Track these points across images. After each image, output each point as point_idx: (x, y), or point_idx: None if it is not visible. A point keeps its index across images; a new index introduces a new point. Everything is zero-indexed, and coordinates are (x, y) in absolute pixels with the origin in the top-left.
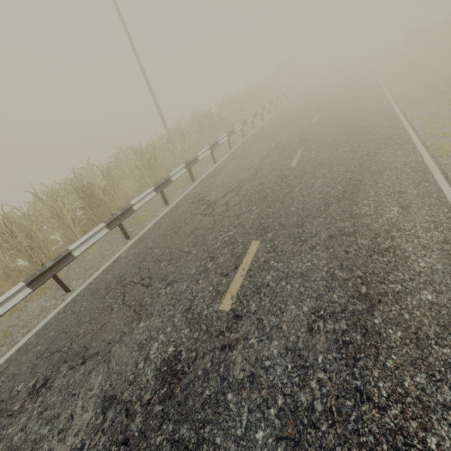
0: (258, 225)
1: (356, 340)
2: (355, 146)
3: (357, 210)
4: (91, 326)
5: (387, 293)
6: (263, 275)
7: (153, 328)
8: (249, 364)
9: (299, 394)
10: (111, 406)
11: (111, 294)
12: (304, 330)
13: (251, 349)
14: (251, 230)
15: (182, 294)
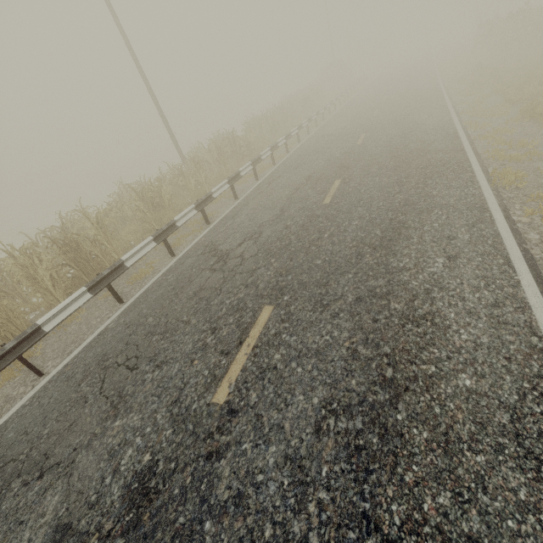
0: (274, 284)
1: (372, 445)
2: (403, 176)
3: (395, 262)
4: (57, 425)
5: (417, 377)
6: (271, 353)
7: (130, 427)
8: (237, 479)
9: (293, 522)
10: (63, 540)
11: (88, 381)
12: (310, 431)
13: (243, 457)
14: (265, 292)
15: (171, 381)
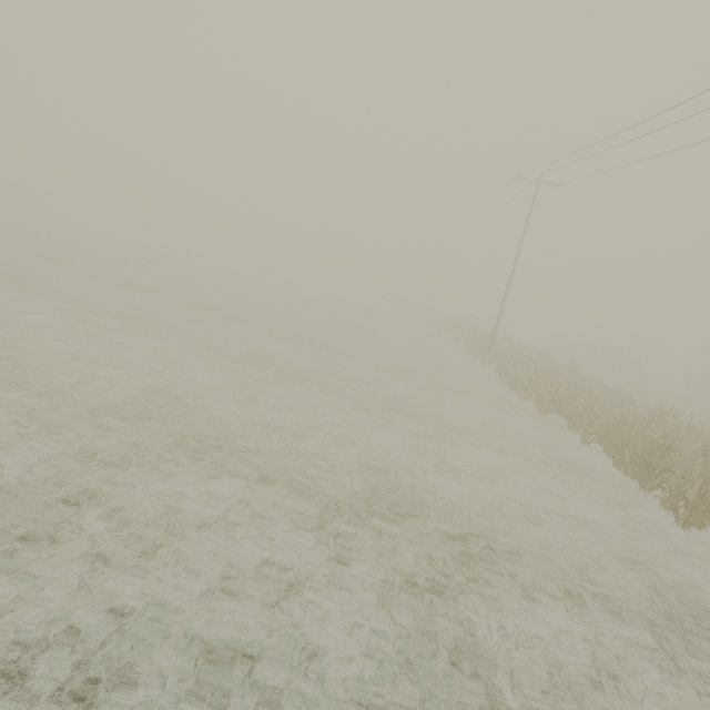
0: None
1: None
2: None
3: None
4: None
5: None
6: None
7: None
8: None
9: None
10: None
11: None
12: None
13: None
14: None
15: None
